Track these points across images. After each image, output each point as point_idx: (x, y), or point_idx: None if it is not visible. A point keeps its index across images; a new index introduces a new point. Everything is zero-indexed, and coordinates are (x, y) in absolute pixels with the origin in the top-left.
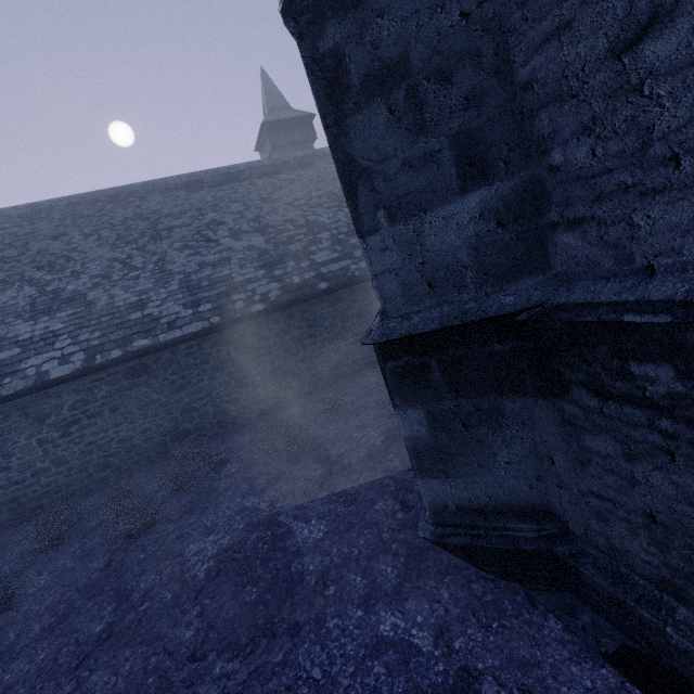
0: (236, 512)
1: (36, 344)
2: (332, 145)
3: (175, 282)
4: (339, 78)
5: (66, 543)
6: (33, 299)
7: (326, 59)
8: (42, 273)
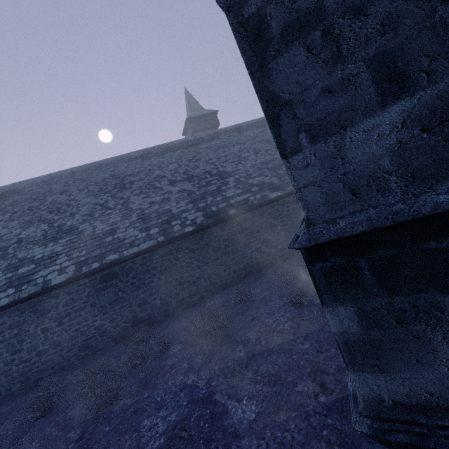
0: (180, 389)
1: (45, 261)
2: (256, 87)
3: (134, 215)
4: (262, 33)
5: (54, 412)
6: (45, 232)
7: (250, 21)
8: (52, 215)
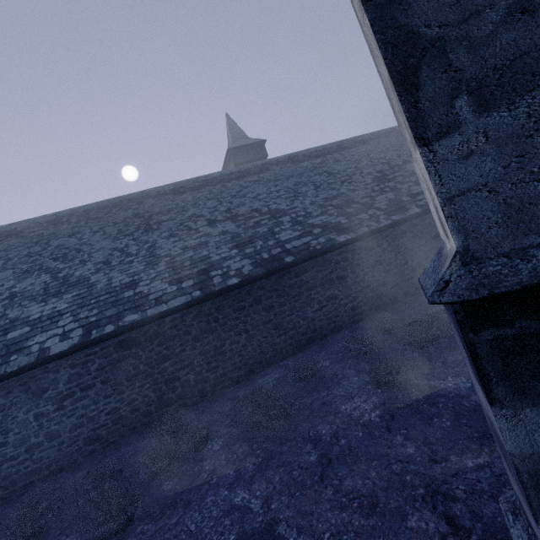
0: (224, 512)
1: (43, 322)
2: (375, 23)
3: (162, 264)
4: None
5: (42, 539)
6: (46, 284)
7: None
8: (57, 263)
